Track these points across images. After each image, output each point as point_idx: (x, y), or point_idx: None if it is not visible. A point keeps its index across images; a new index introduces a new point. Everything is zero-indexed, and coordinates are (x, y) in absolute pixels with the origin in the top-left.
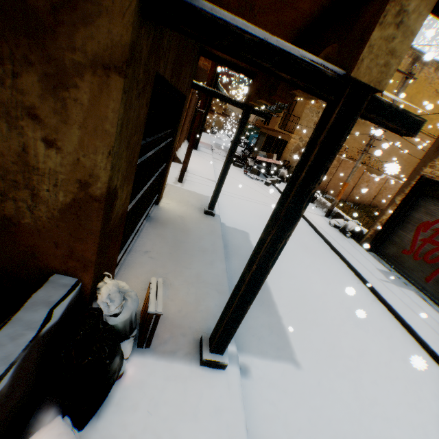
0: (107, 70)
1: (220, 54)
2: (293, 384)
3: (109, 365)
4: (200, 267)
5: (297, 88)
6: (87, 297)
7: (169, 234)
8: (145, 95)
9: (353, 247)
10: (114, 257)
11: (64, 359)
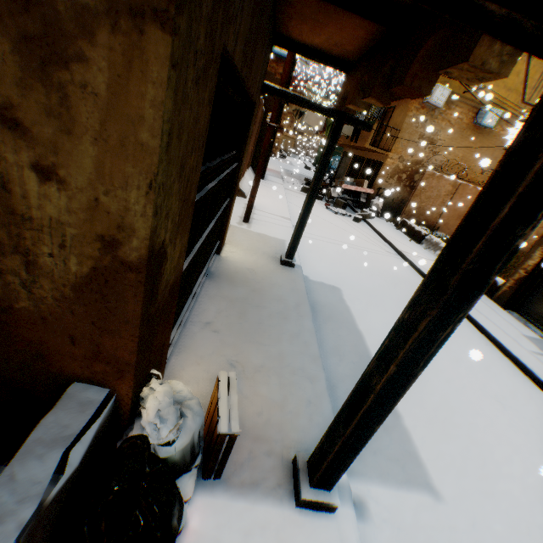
0: (138, 20)
1: (302, 39)
2: (435, 529)
3: (161, 537)
4: (282, 344)
5: (504, 40)
6: (125, 414)
7: (237, 296)
8: (206, 84)
9: (484, 304)
10: (165, 343)
11: (88, 534)
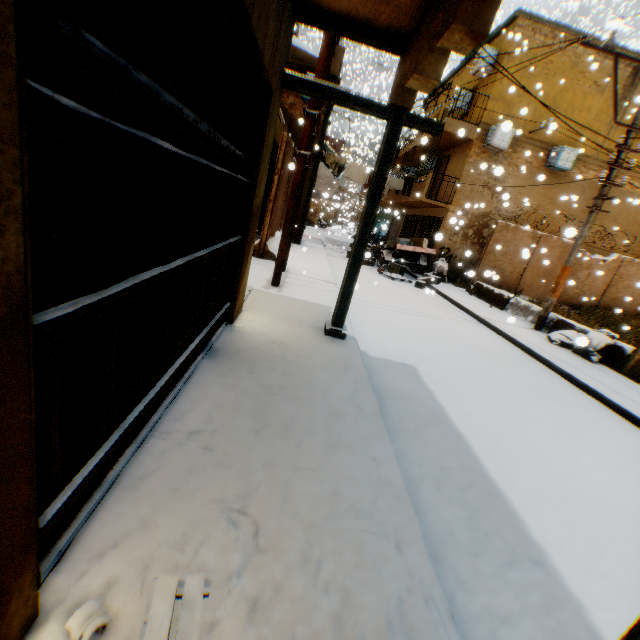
0: None
1: (335, 1)
2: None
3: None
4: (334, 464)
5: None
6: None
7: (254, 383)
8: None
9: (615, 380)
10: None
11: None
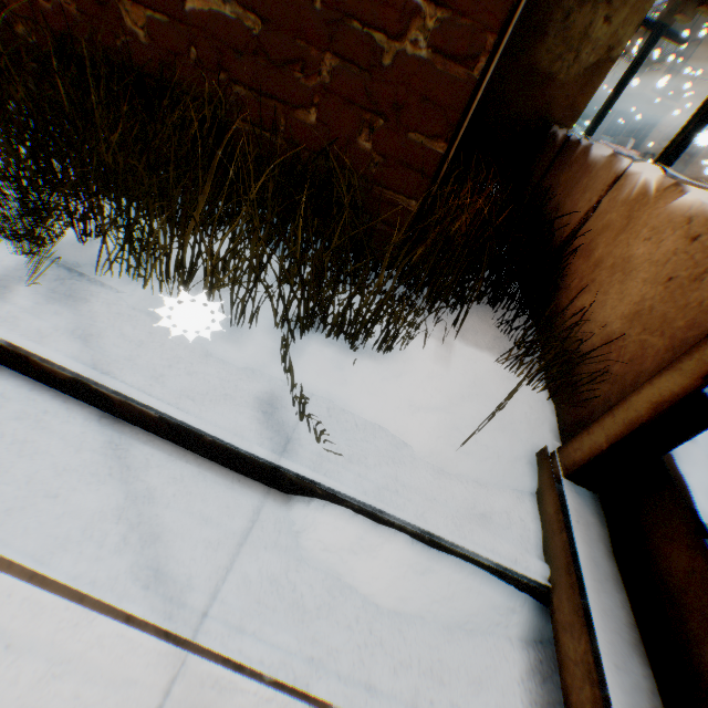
0: None
1: None
2: None
3: None
4: None
5: None
6: None
7: None
8: None
9: None
10: None
11: None
